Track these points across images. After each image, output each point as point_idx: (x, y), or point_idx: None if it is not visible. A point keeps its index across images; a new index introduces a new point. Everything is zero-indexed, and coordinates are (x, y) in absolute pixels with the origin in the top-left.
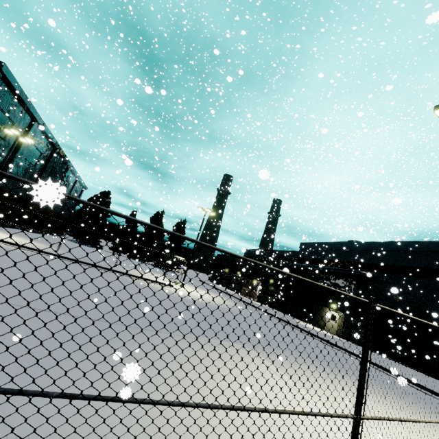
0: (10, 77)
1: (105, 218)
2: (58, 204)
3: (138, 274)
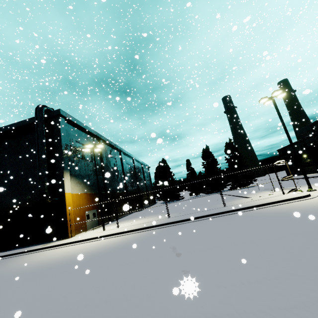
0: (69, 117)
1: (172, 177)
2: (142, 185)
3: (255, 202)
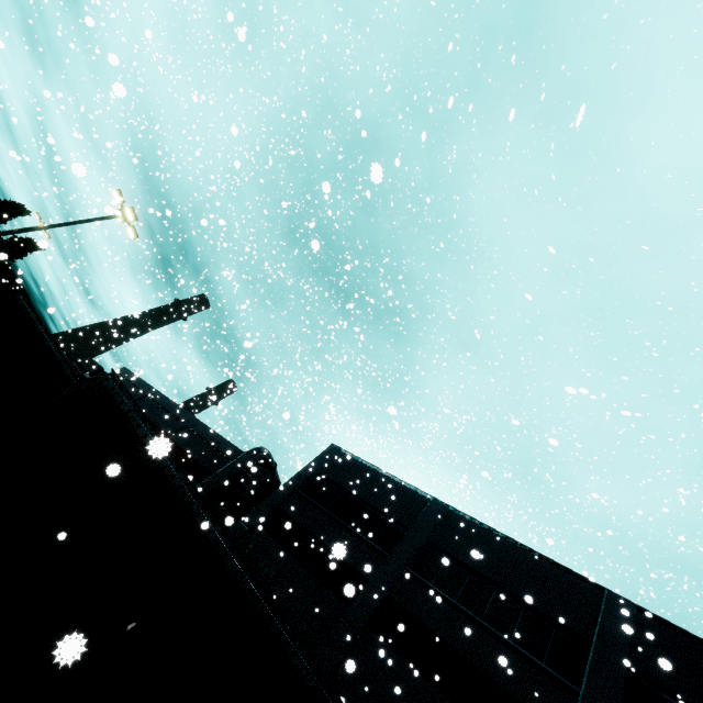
0: None
1: None
2: None
3: None
